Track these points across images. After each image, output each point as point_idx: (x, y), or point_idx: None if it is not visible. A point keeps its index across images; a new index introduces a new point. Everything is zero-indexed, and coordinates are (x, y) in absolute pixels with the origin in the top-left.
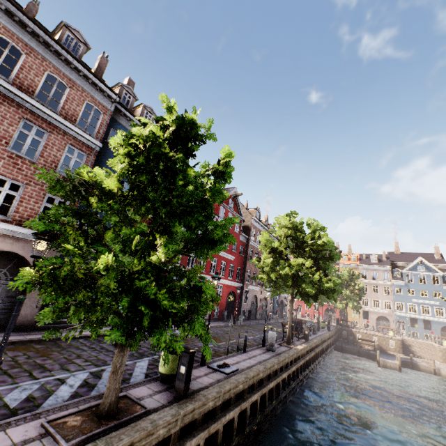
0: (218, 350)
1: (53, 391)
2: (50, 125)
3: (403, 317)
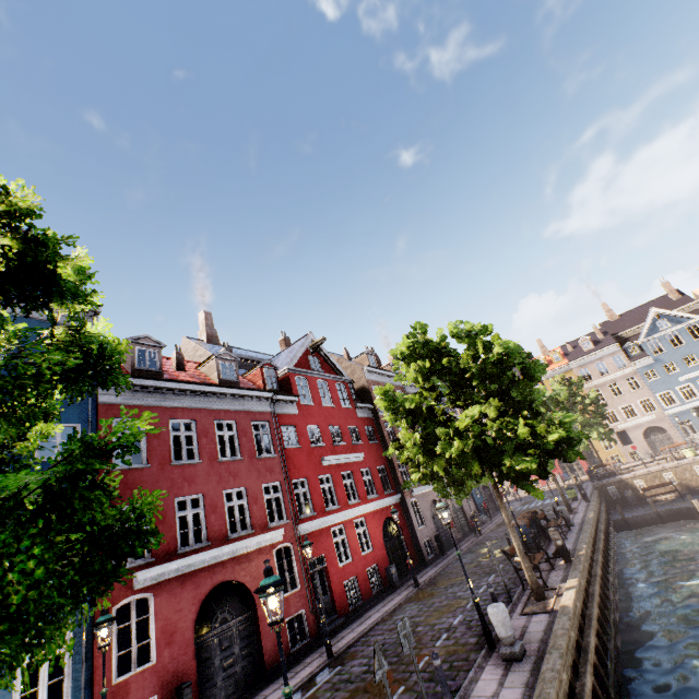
0: None
1: None
2: None
3: (683, 413)
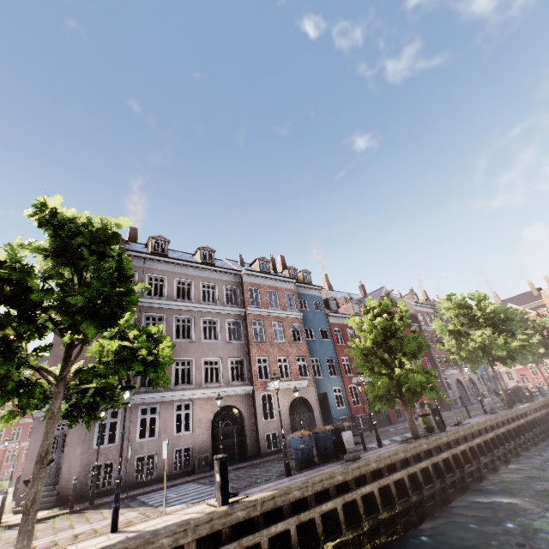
0: (449, 423)
1: (383, 443)
2: (280, 318)
3: None
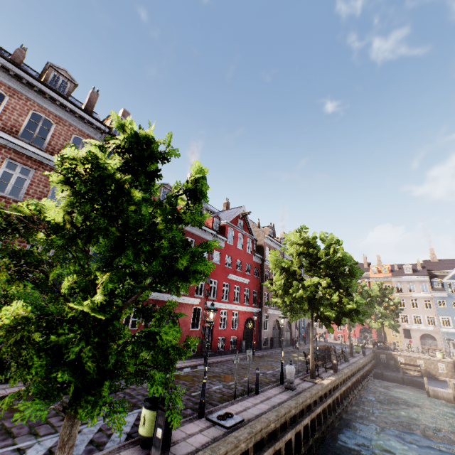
0: (226, 393)
1: None
2: (36, 162)
3: (452, 334)
